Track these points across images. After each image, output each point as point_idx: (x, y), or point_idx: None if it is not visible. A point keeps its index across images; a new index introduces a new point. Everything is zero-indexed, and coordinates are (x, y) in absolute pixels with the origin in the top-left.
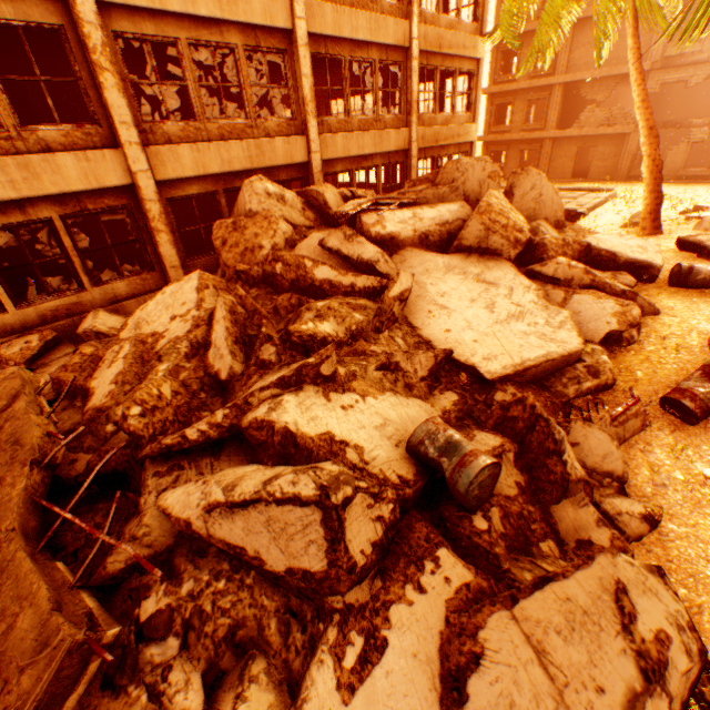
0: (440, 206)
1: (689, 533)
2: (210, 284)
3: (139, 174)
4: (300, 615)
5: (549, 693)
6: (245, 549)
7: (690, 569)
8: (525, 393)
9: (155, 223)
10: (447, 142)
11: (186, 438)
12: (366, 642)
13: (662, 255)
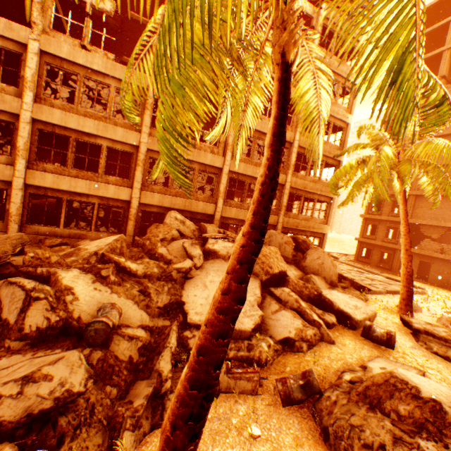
0: None
1: None
2: (121, 240)
3: (134, 198)
4: None
5: (1, 376)
6: (2, 303)
7: None
8: None
9: (131, 216)
10: (305, 228)
11: (37, 271)
12: None
13: (389, 323)
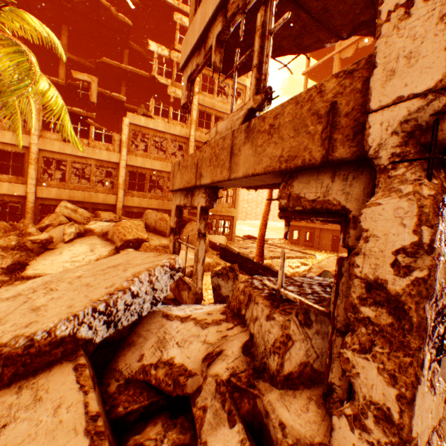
0: None
1: None
2: (0, 226)
3: (30, 193)
4: None
5: None
6: None
7: None
8: None
9: (29, 209)
10: (213, 213)
11: None
12: None
13: None
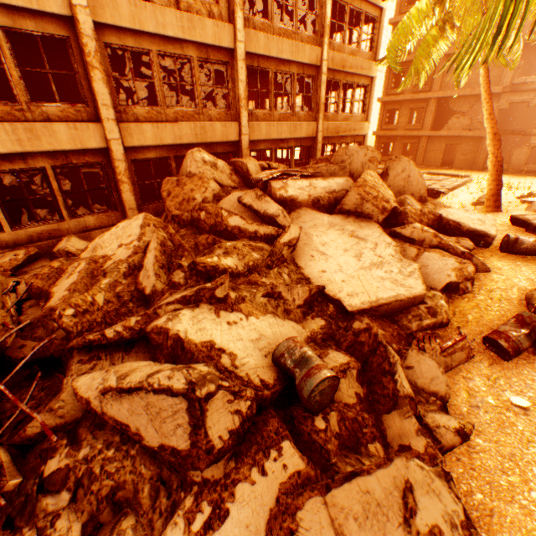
0: (331, 179)
1: (492, 447)
2: (151, 223)
3: (112, 141)
4: (168, 483)
5: None
6: (129, 426)
7: (488, 478)
8: (377, 324)
9: (121, 176)
10: (345, 134)
11: (105, 336)
12: (213, 511)
13: (499, 228)
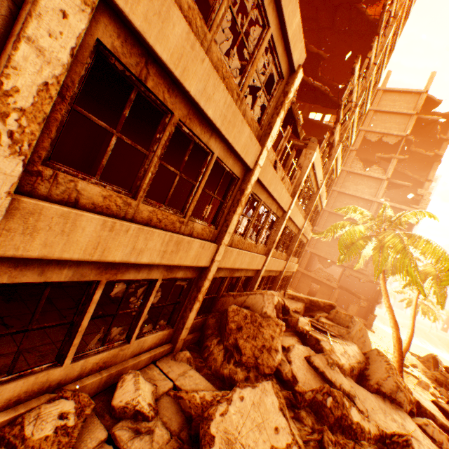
0: (350, 345)
1: None
2: (284, 403)
3: (215, 262)
4: None
5: None
6: None
7: None
8: None
9: (200, 294)
10: (290, 270)
11: None
12: None
13: None
